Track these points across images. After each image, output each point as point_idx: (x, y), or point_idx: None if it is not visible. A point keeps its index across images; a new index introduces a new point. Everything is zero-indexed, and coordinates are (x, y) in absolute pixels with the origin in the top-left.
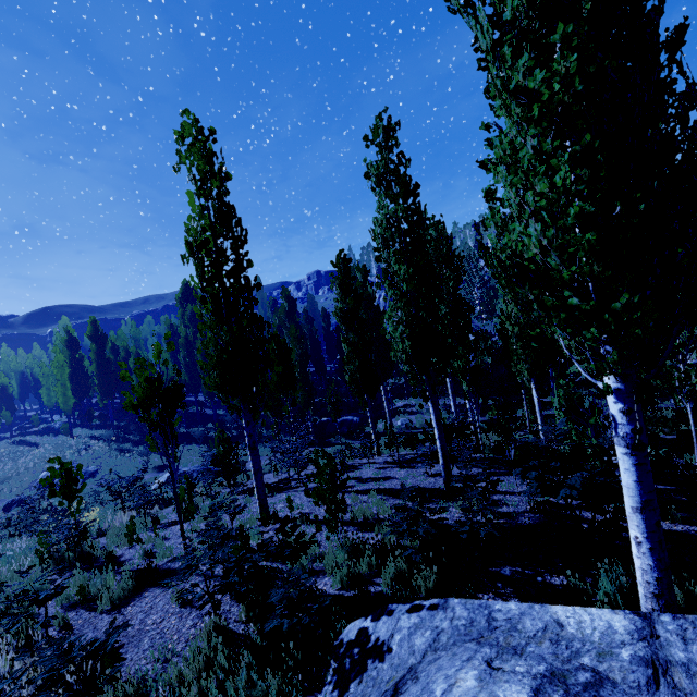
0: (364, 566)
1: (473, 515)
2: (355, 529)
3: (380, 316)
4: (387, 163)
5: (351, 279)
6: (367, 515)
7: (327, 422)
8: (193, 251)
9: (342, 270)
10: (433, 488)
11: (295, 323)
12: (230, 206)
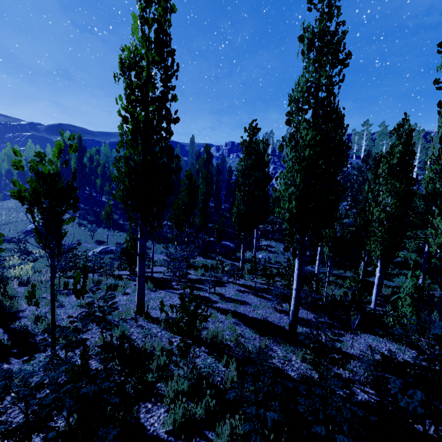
0: (200, 410)
1: (330, 411)
2: (205, 352)
3: (268, 179)
4: (323, 30)
5: (256, 144)
6: (219, 340)
7: (213, 241)
8: (124, 70)
9: (251, 135)
10: (279, 325)
11: (208, 171)
12: (166, 33)
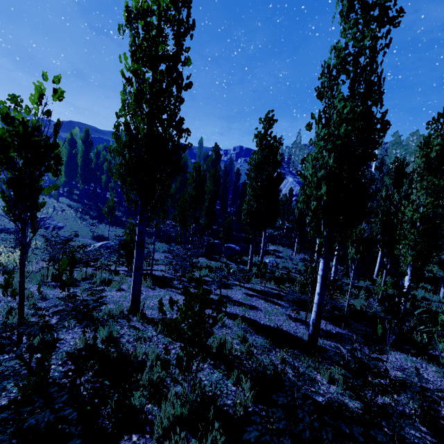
0: None
1: None
2: (211, 364)
3: (280, 180)
4: None
5: (271, 137)
6: (227, 350)
7: (217, 243)
8: (130, 19)
9: (266, 127)
10: (295, 336)
11: (216, 171)
12: None
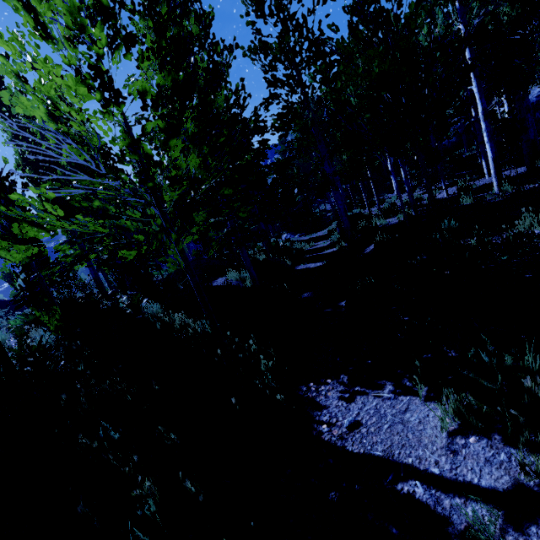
0: None
1: None
2: None
3: None
4: None
5: None
6: None
7: None
8: None
9: None
10: None
11: None
12: None
